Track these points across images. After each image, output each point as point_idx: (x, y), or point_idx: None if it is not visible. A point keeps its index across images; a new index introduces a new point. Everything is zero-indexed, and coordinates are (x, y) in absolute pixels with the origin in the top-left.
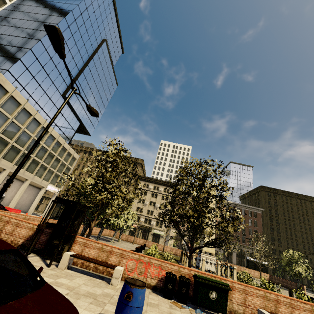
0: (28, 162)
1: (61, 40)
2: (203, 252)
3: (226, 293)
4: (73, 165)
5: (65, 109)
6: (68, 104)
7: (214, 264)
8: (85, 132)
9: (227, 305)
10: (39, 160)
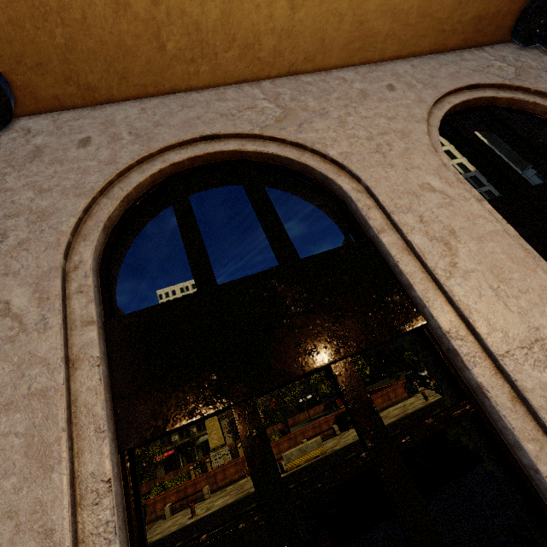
0: None
1: None
2: (212, 451)
3: None
4: None
5: None
6: None
7: (219, 458)
8: None
9: None
10: None
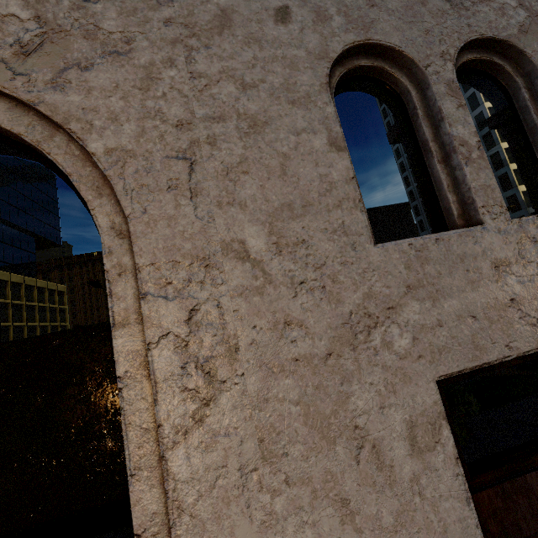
0: (9, 335)
1: (100, 283)
2: None
3: None
4: (65, 302)
5: (1, 231)
6: (1, 221)
7: None
8: (49, 245)
9: None
10: (20, 324)
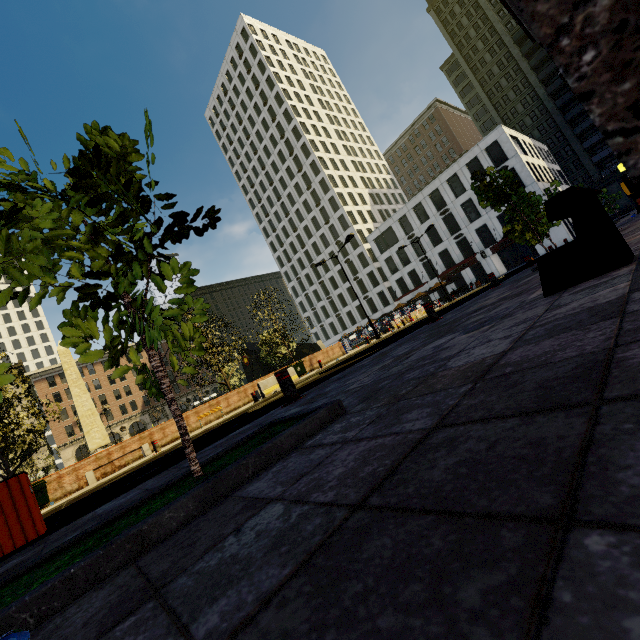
0: None
1: None
2: (93, 453)
3: (42, 487)
4: None
5: None
6: None
7: None
8: None
9: (47, 495)
10: None
